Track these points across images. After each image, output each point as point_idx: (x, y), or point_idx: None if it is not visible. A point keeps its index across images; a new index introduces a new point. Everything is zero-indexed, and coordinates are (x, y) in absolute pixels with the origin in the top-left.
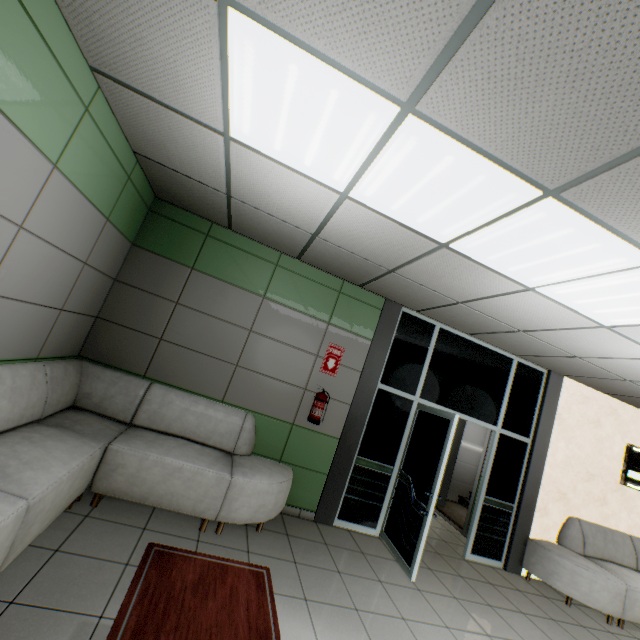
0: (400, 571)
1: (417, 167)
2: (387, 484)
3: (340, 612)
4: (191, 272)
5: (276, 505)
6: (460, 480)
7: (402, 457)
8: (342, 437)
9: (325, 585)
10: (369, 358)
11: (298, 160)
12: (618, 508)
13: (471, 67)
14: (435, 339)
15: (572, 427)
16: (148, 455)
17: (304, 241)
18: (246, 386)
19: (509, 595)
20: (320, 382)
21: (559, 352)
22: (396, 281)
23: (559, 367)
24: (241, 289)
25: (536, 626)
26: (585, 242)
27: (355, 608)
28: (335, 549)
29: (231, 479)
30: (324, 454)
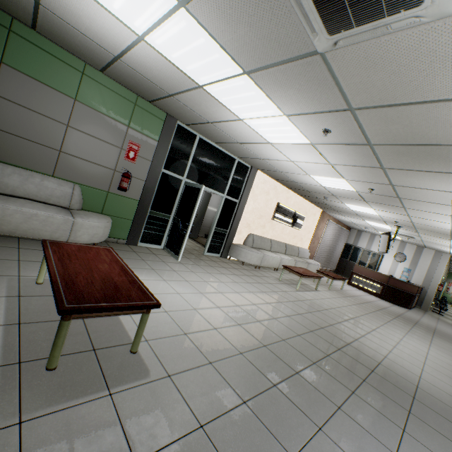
0: (173, 259)
1: (187, 38)
2: (167, 224)
3: (146, 270)
4: (1, 66)
5: (104, 234)
6: (206, 227)
7: (176, 210)
8: (141, 200)
9: (137, 264)
10: (157, 153)
11: (108, 2)
12: (269, 229)
13: (212, 0)
14: (196, 144)
15: (257, 195)
16: (8, 207)
17: (108, 60)
18: (70, 166)
19: (220, 263)
20: (125, 166)
21: (255, 156)
22: (174, 103)
23: (256, 165)
24: (54, 90)
25: (228, 270)
26: (260, 100)
27: (152, 269)
28: (140, 253)
29: (74, 220)
30: (130, 209)
